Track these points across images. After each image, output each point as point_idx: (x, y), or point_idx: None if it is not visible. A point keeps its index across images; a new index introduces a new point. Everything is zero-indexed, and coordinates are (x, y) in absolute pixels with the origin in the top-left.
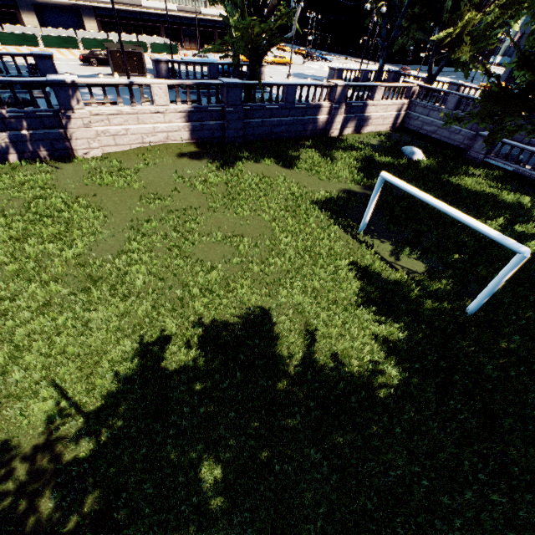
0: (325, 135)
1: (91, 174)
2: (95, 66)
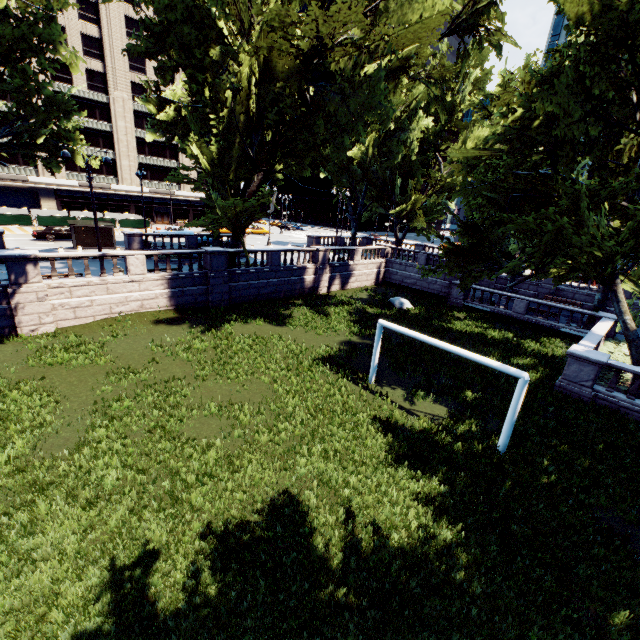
0: (314, 292)
1: (39, 353)
2: (51, 241)
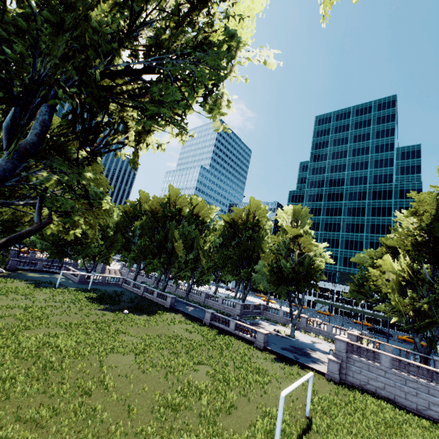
0: None
1: None
2: None
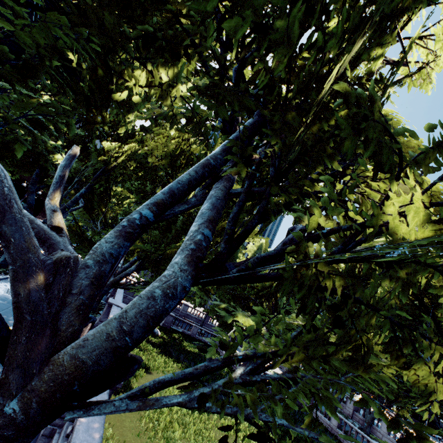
0: None
1: None
2: None
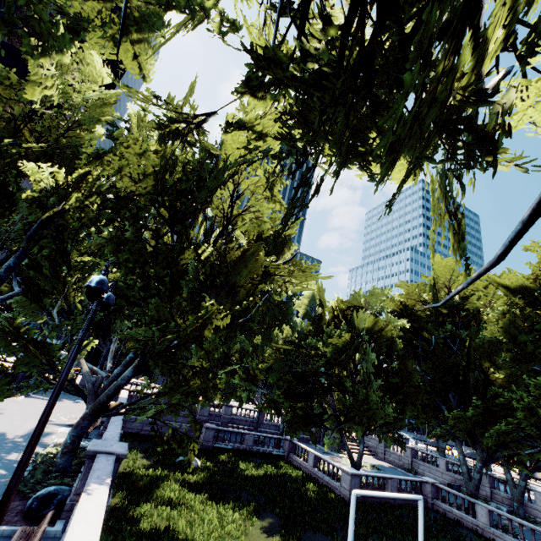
0: None
1: None
2: None
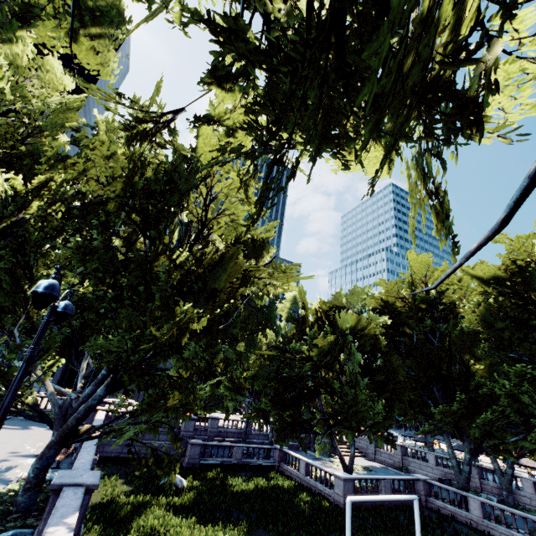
0: None
1: None
2: None
